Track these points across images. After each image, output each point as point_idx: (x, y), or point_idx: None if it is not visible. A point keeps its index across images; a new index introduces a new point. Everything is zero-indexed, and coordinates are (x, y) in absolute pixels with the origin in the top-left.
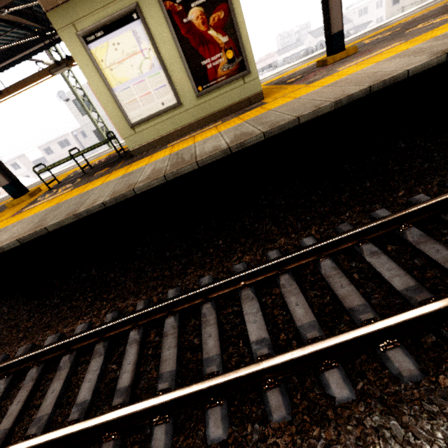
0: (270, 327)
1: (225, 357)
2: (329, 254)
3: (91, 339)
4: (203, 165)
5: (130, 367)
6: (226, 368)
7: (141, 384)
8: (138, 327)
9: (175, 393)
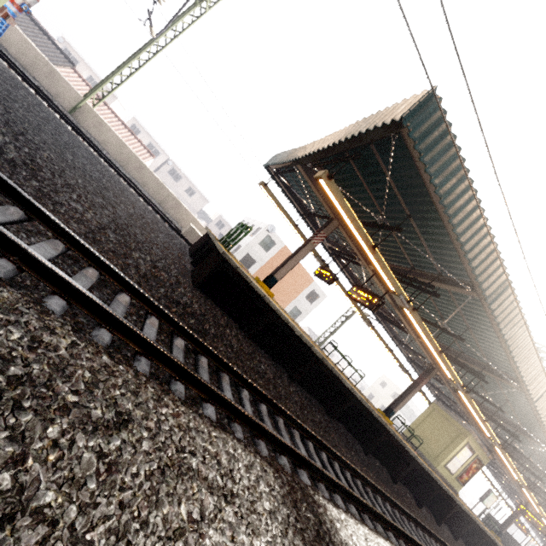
0: None
1: None
2: None
3: None
4: (493, 540)
5: None
6: None
7: None
8: None
9: None
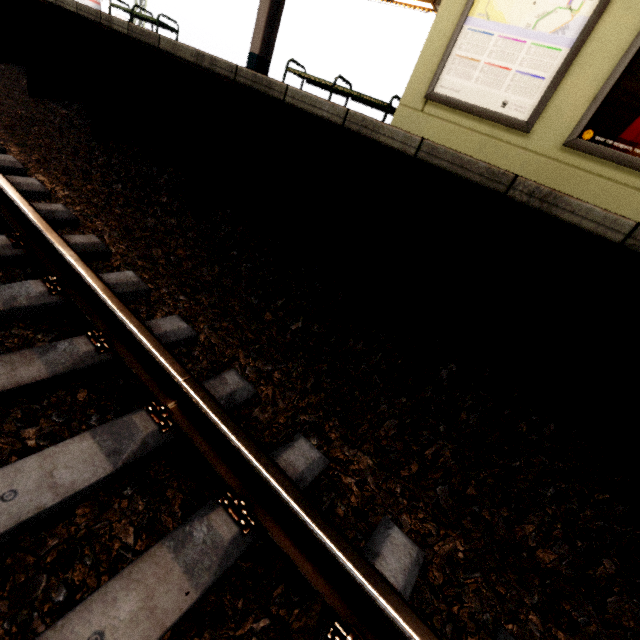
0: None
1: None
2: None
3: None
4: (426, 160)
5: None
6: None
7: None
8: (18, 244)
9: None
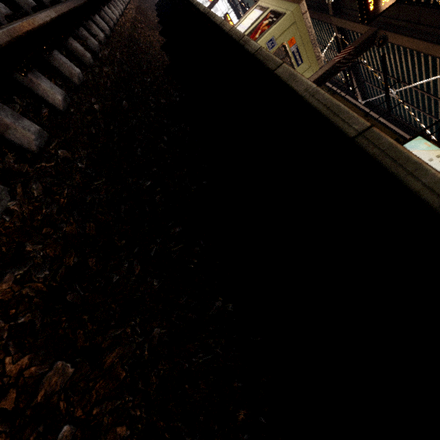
0: None
1: None
2: None
3: None
4: None
5: None
6: None
7: None
8: None
9: None
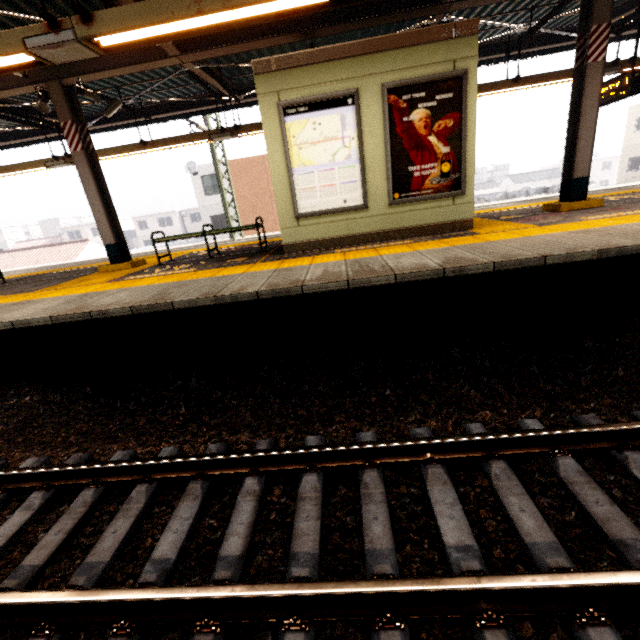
0: (475, 533)
1: (399, 558)
2: (569, 451)
3: (184, 471)
4: (402, 281)
5: (243, 530)
6: (402, 576)
7: (257, 560)
8: (259, 474)
9: (331, 585)
